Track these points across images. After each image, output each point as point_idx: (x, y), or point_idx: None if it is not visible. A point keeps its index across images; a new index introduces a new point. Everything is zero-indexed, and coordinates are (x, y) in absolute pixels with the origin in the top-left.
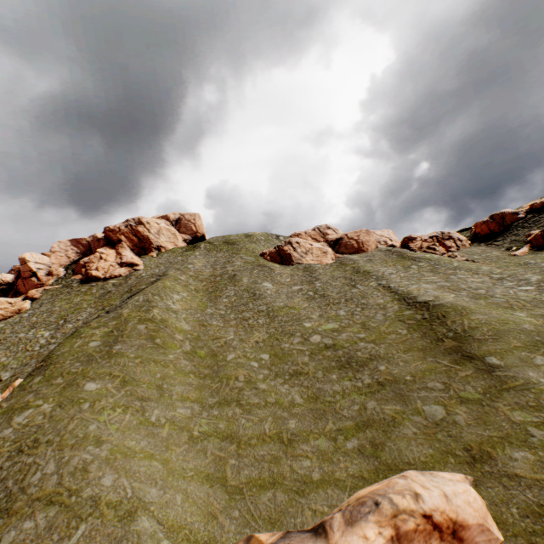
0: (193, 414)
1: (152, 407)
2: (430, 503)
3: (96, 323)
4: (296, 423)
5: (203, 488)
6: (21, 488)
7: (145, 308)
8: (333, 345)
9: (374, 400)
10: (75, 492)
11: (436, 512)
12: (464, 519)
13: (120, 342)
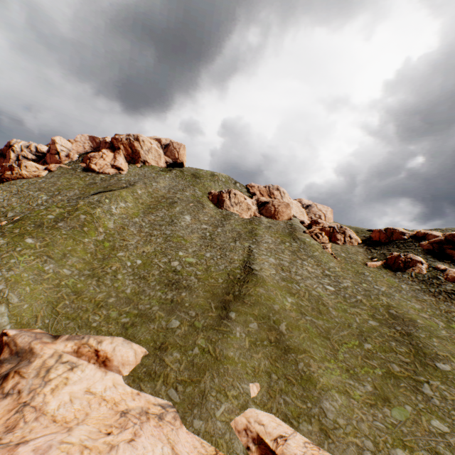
0: (71, 275)
1: (51, 263)
2: (104, 347)
3: (61, 204)
4: (113, 301)
5: (42, 306)
6: None
7: (94, 205)
8: (178, 271)
9: (159, 307)
10: None
11: (103, 351)
12: (113, 359)
13: (64, 221)
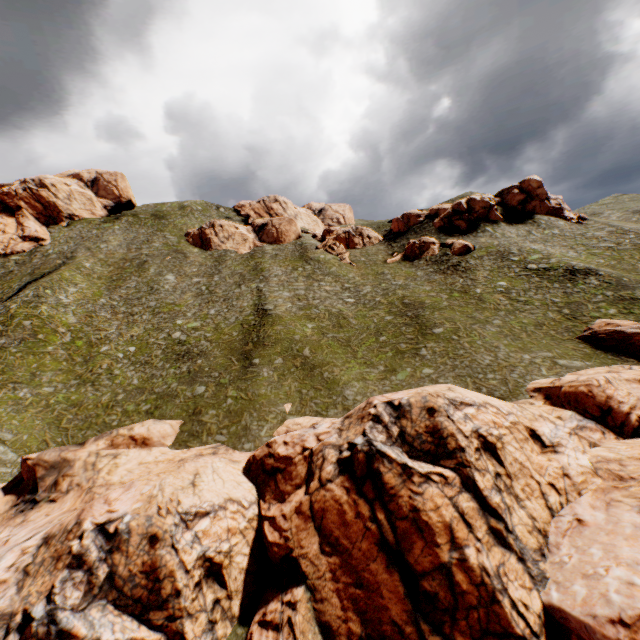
0: (56, 392)
1: (23, 388)
2: (138, 432)
3: None
4: (124, 397)
5: (44, 431)
6: None
7: (34, 303)
8: (185, 342)
9: (178, 383)
10: None
11: (138, 435)
12: (152, 437)
13: (5, 337)
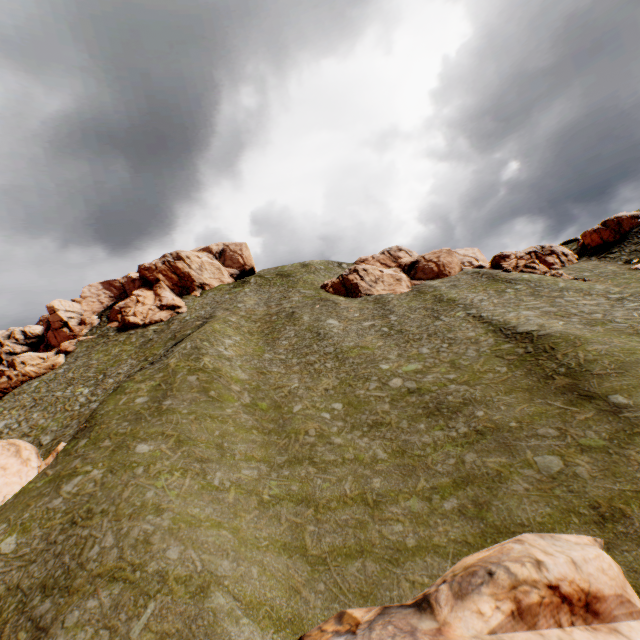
0: (260, 475)
1: (214, 469)
2: (555, 572)
3: (140, 376)
4: (381, 482)
5: (281, 559)
6: (79, 563)
7: (194, 356)
8: (418, 389)
9: (473, 452)
10: (139, 567)
11: (563, 582)
12: (598, 590)
13: (169, 396)
